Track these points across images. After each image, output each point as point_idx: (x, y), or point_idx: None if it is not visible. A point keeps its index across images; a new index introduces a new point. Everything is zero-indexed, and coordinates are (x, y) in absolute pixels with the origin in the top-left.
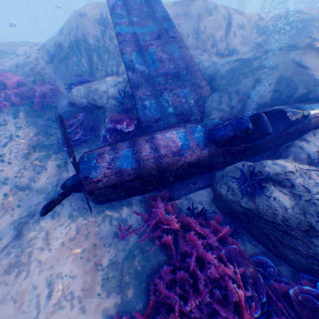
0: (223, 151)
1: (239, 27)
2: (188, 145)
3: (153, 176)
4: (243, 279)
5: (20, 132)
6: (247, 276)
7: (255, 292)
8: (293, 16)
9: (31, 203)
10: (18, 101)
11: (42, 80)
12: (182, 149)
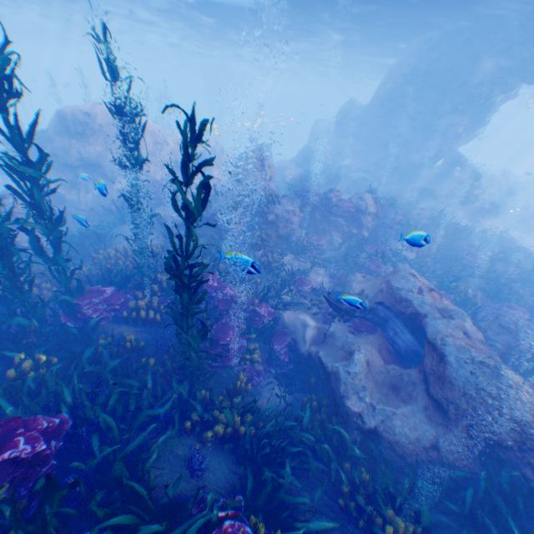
0: None
1: None
2: None
3: None
4: None
5: None
6: None
7: None
8: None
9: None
10: None
11: None
12: None
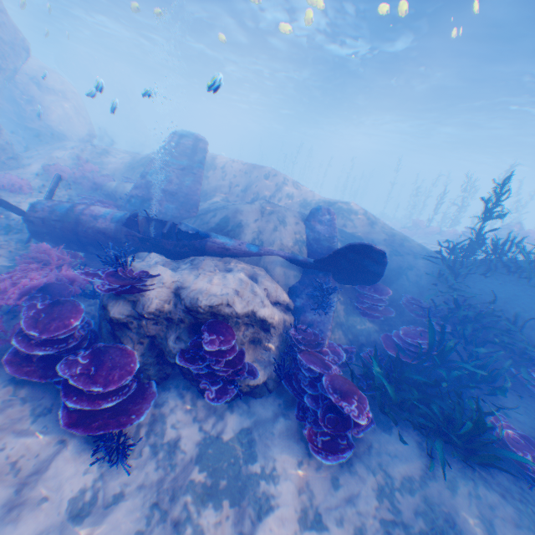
0: (128, 231)
1: (288, 195)
2: (107, 217)
3: (71, 226)
4: (46, 291)
5: (56, 197)
6: (51, 293)
7: (42, 300)
8: (336, 203)
9: (1, 225)
10: (77, 180)
11: (108, 175)
12: (101, 216)
